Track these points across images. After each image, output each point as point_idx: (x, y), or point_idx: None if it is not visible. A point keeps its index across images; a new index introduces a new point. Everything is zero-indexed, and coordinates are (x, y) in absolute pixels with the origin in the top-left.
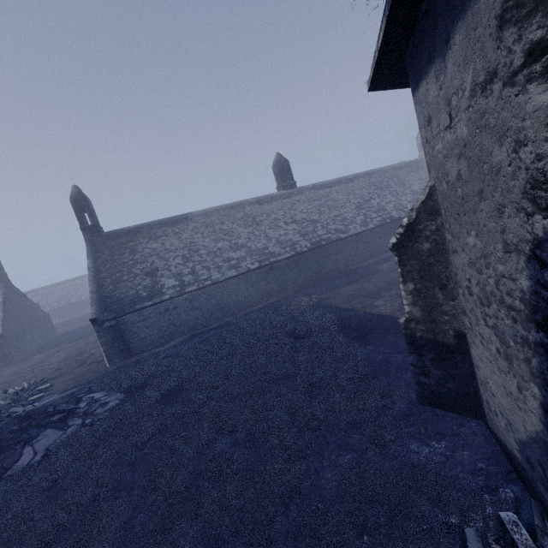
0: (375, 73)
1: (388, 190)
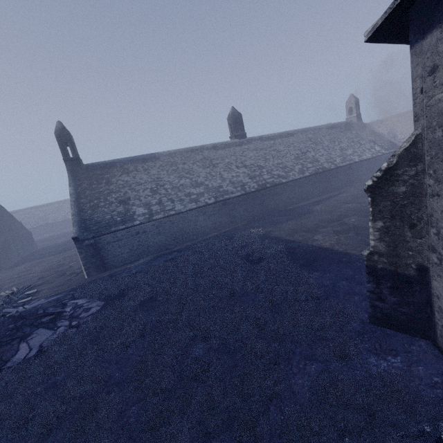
0: (384, 21)
1: (321, 145)
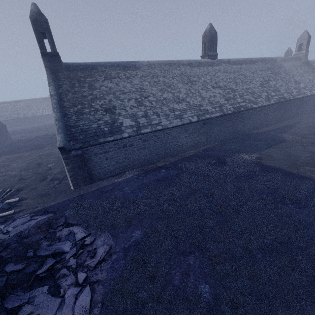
0: None
1: (279, 76)
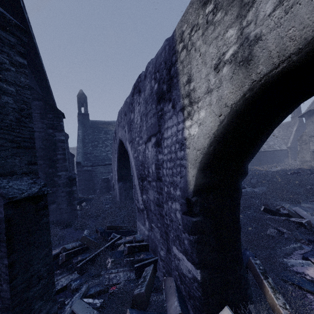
0: None
1: None
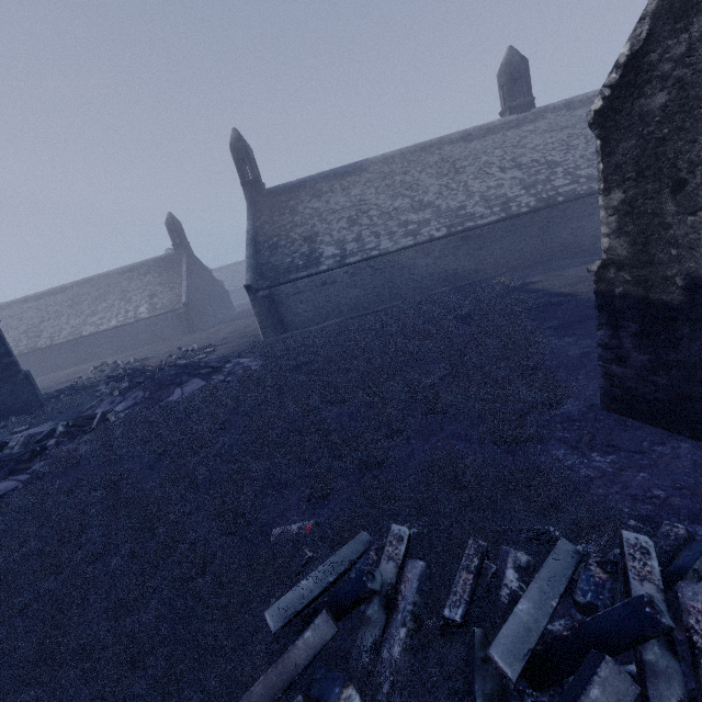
0: None
1: None
